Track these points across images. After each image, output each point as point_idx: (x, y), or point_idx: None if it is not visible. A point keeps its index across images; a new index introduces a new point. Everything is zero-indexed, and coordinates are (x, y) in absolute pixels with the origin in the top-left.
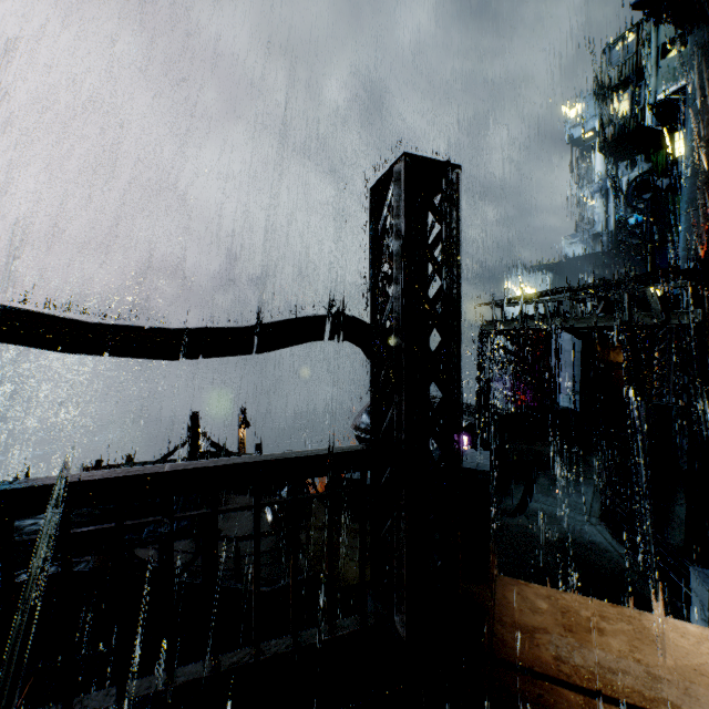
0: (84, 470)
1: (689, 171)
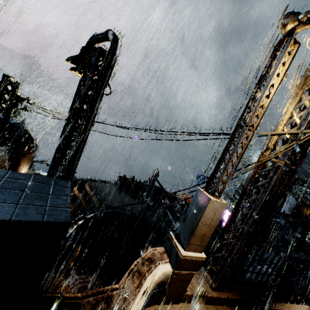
0: (120, 177)
1: None
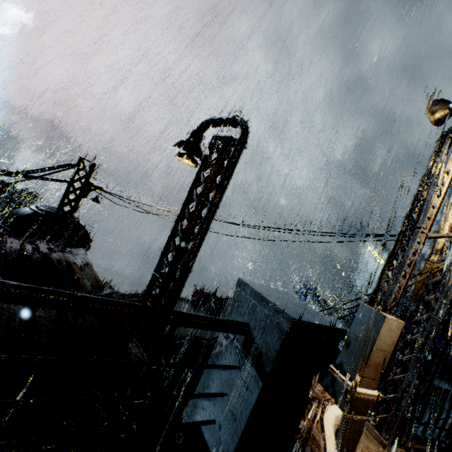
0: (197, 290)
1: None
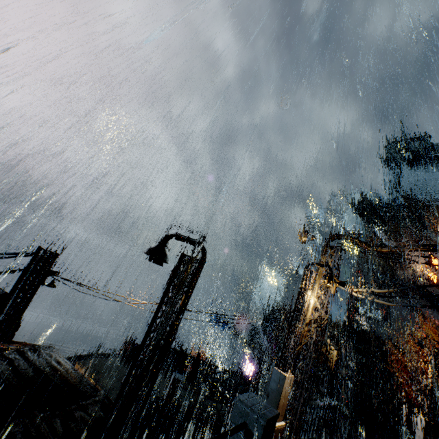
0: (127, 343)
1: (356, 273)
